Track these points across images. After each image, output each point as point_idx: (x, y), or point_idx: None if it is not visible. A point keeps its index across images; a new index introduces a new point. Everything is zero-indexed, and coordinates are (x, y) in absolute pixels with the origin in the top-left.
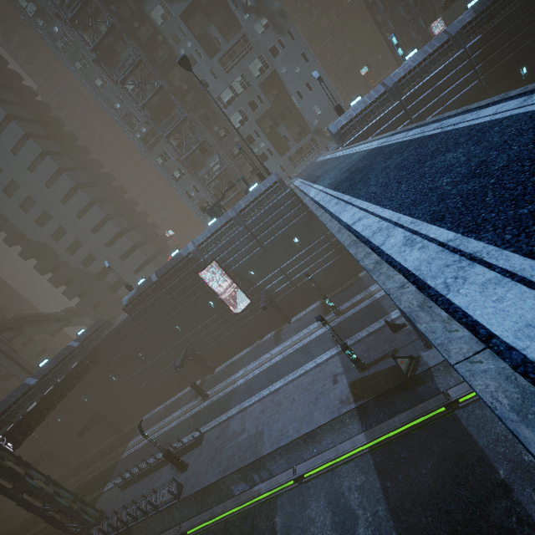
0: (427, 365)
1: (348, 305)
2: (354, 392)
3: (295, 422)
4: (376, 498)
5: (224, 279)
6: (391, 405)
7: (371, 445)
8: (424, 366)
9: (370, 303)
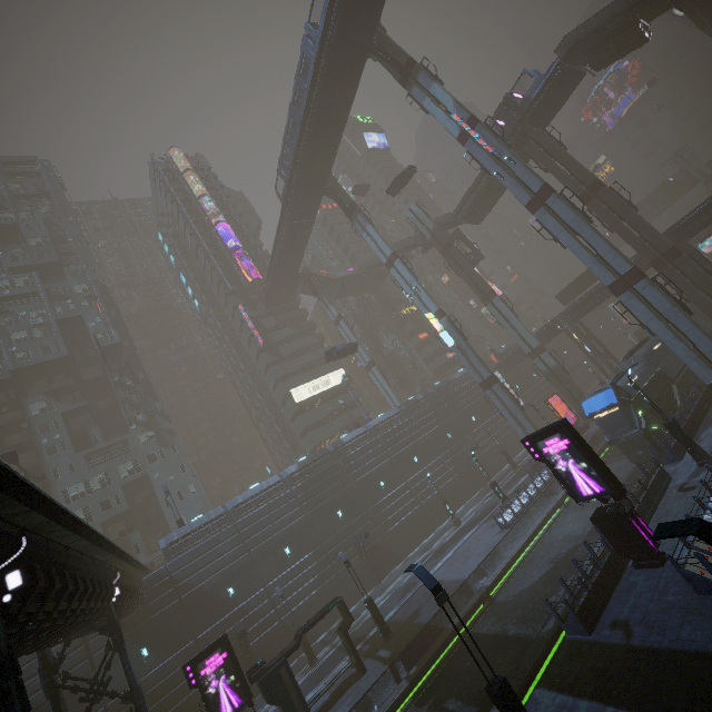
0: None
1: None
2: None
3: None
4: None
5: None
6: None
7: None
8: None
9: None
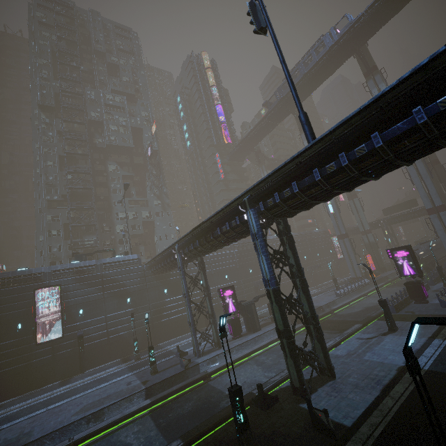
0: (198, 362)
1: (146, 355)
2: (146, 383)
3: (81, 411)
4: (150, 430)
5: (53, 306)
6: (171, 387)
7: (152, 408)
8: (196, 363)
9: (165, 352)
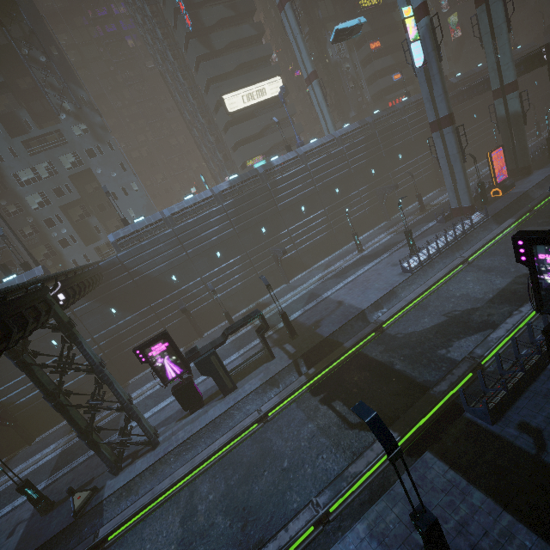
0: (102, 498)
1: (97, 419)
2: (18, 548)
3: None
4: None
5: None
6: None
7: None
8: (99, 499)
9: (114, 418)
